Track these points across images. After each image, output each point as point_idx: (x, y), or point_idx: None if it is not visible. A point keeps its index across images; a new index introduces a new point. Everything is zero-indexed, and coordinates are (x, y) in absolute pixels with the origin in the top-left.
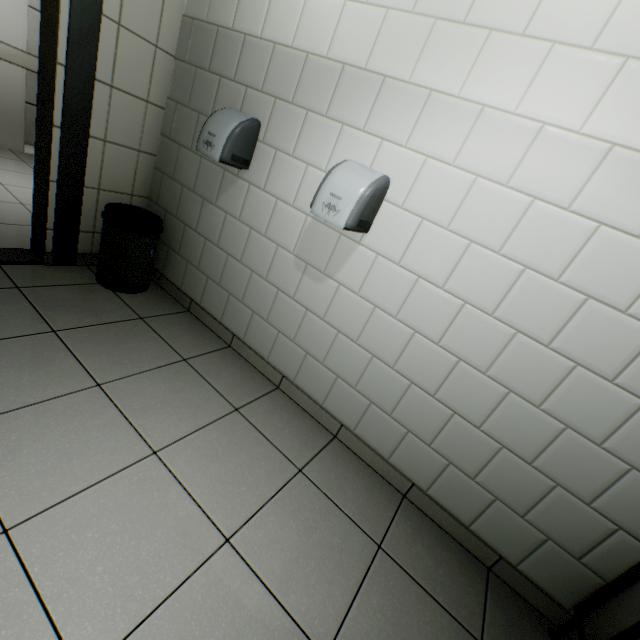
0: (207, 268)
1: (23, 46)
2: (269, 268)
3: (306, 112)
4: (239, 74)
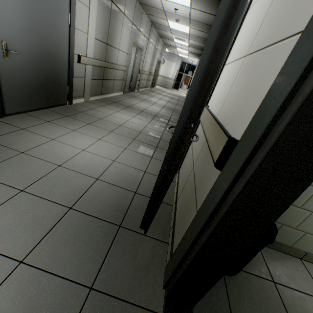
0: None
1: (92, 56)
2: None
3: None
4: None
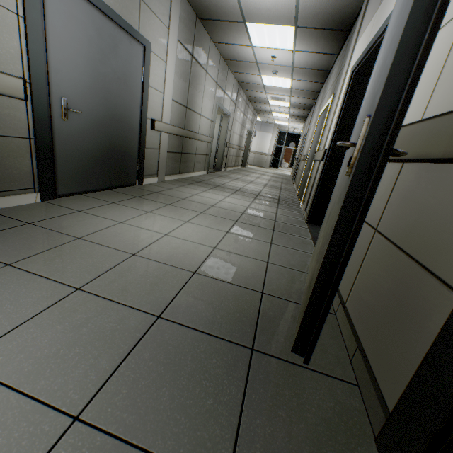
0: None
1: (168, 121)
2: None
3: None
4: None
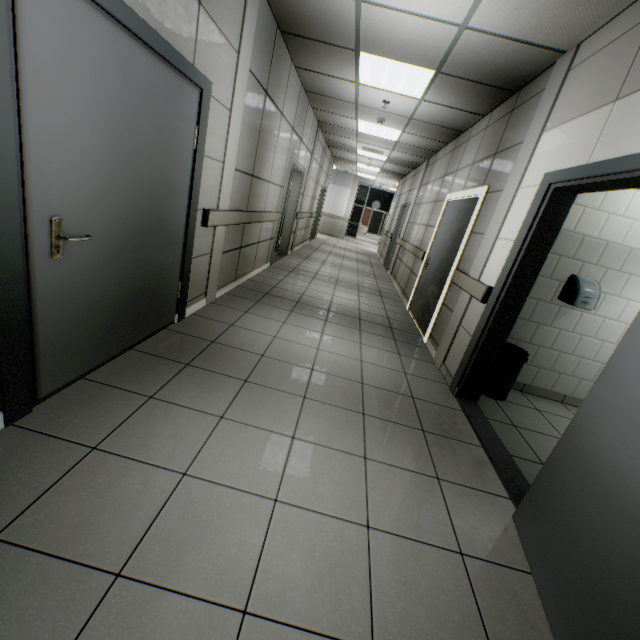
0: (539, 363)
1: (227, 206)
2: (595, 354)
3: (628, 275)
4: (577, 255)
